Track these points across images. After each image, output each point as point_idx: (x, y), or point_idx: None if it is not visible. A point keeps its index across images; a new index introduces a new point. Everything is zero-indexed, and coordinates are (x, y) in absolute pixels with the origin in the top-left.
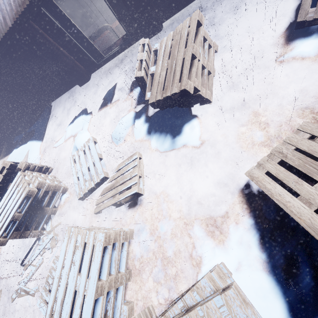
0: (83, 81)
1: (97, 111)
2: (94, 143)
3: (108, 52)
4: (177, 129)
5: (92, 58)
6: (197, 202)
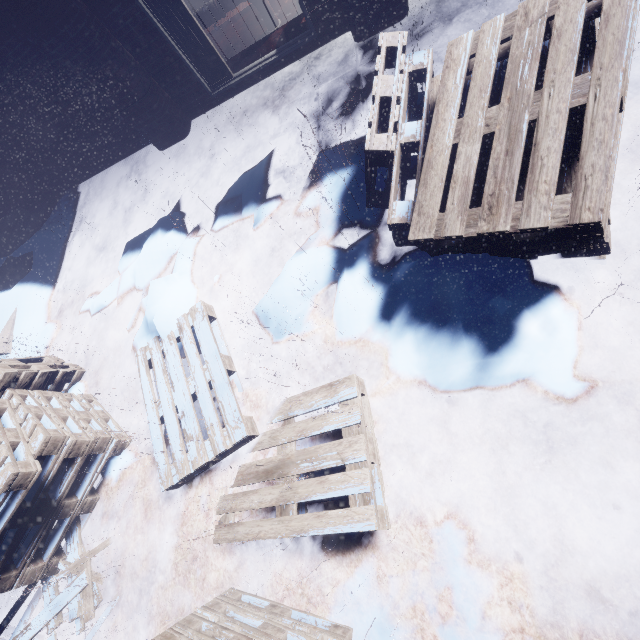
0: (170, 136)
1: (211, 226)
2: (209, 325)
3: (242, 65)
4: (496, 330)
5: (198, 76)
6: (577, 585)
